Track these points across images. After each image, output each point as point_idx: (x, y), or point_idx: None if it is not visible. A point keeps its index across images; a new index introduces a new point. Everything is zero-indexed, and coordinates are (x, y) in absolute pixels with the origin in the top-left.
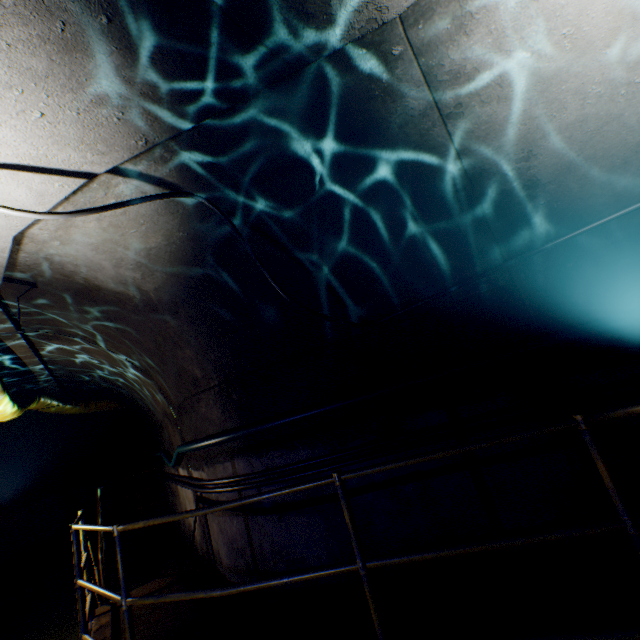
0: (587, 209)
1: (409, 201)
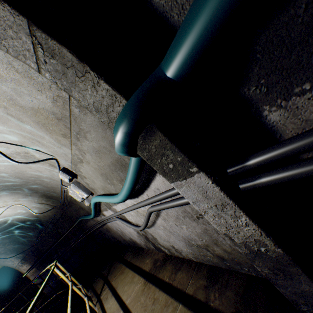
0: (48, 219)
1: (17, 229)
